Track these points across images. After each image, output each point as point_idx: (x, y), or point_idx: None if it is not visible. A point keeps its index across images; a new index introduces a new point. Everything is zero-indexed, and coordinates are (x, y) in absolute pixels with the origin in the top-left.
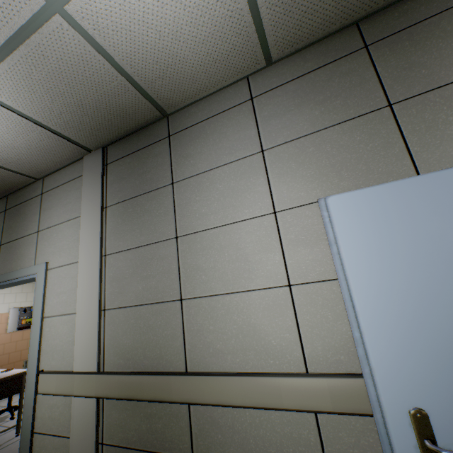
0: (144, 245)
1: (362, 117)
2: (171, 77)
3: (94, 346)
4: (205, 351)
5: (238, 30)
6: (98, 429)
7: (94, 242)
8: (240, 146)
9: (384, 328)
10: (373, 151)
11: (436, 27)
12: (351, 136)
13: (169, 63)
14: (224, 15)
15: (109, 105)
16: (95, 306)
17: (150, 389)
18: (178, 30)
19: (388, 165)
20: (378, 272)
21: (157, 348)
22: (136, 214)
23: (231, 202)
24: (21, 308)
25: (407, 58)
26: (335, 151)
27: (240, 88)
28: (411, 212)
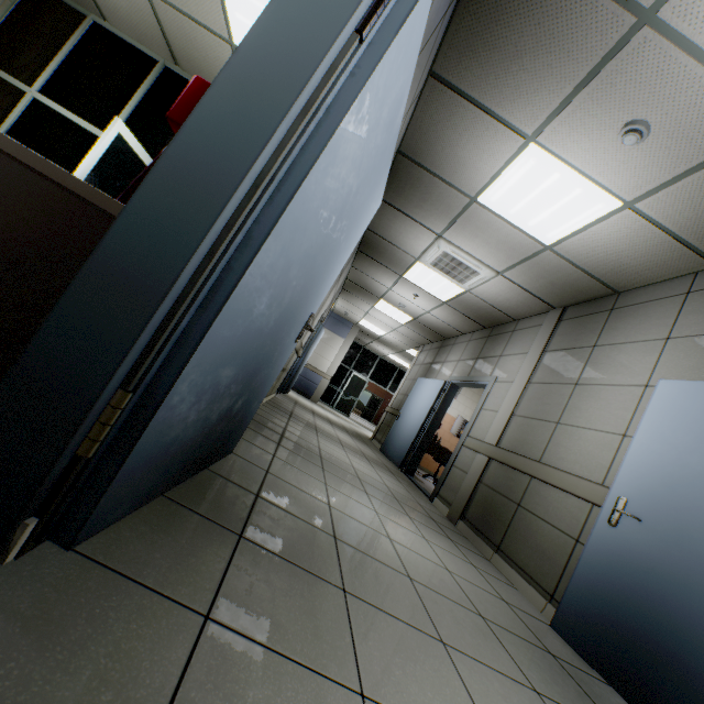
0: (555, 383)
1: None
2: (618, 272)
3: (499, 432)
4: (554, 455)
5: (671, 250)
6: (482, 474)
7: (527, 372)
8: (654, 330)
9: (636, 458)
10: None
11: None
12: None
13: (615, 265)
14: (654, 244)
15: (571, 284)
16: (509, 410)
17: (515, 462)
18: (619, 252)
19: None
20: (655, 430)
21: (530, 445)
22: (560, 361)
23: (622, 370)
24: (464, 420)
25: None
26: None
27: (684, 281)
28: (702, 403)
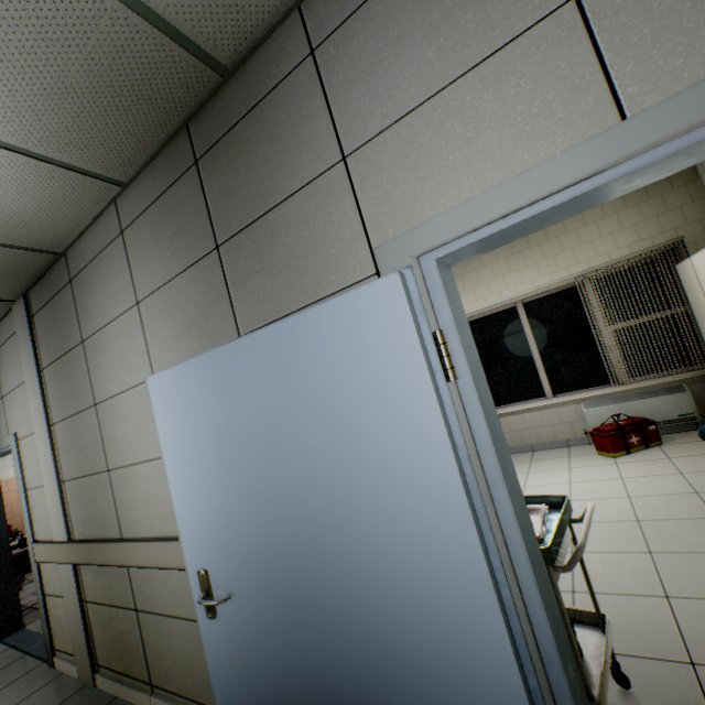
0: (77, 413)
1: (200, 262)
2: (24, 227)
3: (62, 517)
4: (130, 519)
5: (48, 176)
6: (81, 589)
7: (40, 411)
8: (122, 297)
9: (185, 505)
10: (210, 307)
11: (244, 137)
12: (195, 286)
13: (6, 219)
14: (15, 172)
15: None
16: (55, 479)
17: (99, 555)
18: None
19: (220, 324)
20: (180, 454)
21: (102, 517)
22: (65, 377)
23: (125, 364)
24: None
25: (226, 182)
26: (186, 305)
27: (112, 217)
28: (197, 394)
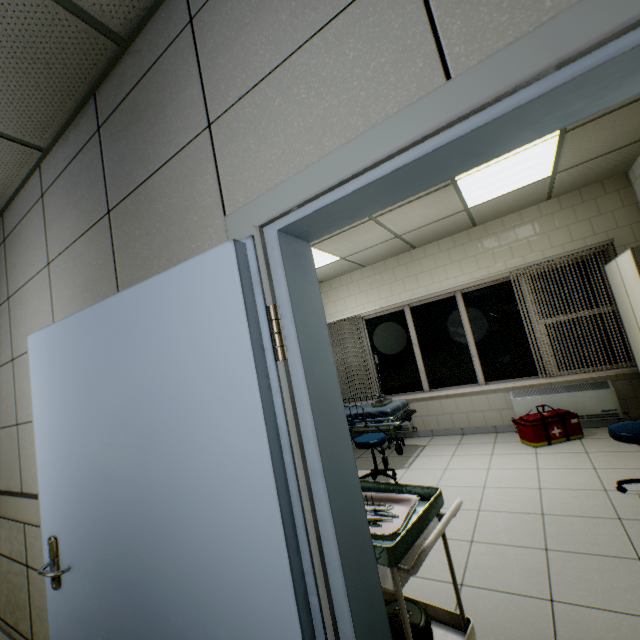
0: None
1: (95, 226)
2: None
3: None
4: (29, 474)
5: None
6: None
7: None
8: (38, 257)
9: (46, 468)
10: (100, 270)
11: (135, 104)
12: (90, 250)
13: None
14: None
15: None
16: None
17: (1, 507)
18: None
19: (106, 288)
20: (47, 415)
21: (10, 470)
22: None
23: (36, 322)
24: None
25: (119, 148)
26: (83, 267)
27: (37, 181)
28: (64, 356)
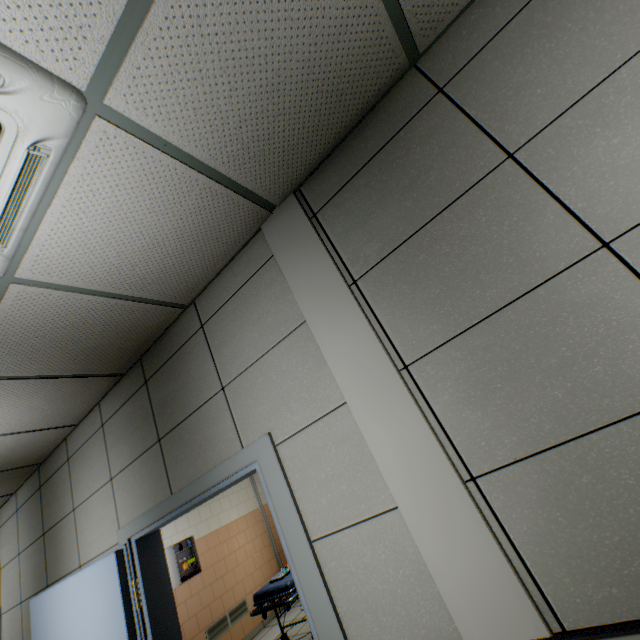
0: (507, 303)
1: None
2: None
3: (500, 572)
4: None
5: None
6: None
7: (366, 352)
8: None
9: None
10: None
11: None
12: None
13: None
14: None
15: (323, 67)
16: (446, 479)
17: None
18: None
19: None
20: None
21: None
22: (441, 257)
23: None
24: (174, 545)
25: None
26: None
27: None
28: None
